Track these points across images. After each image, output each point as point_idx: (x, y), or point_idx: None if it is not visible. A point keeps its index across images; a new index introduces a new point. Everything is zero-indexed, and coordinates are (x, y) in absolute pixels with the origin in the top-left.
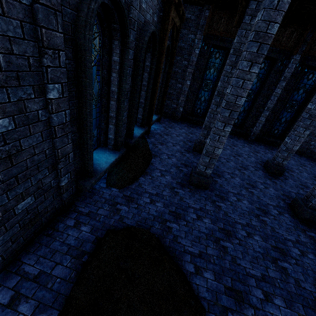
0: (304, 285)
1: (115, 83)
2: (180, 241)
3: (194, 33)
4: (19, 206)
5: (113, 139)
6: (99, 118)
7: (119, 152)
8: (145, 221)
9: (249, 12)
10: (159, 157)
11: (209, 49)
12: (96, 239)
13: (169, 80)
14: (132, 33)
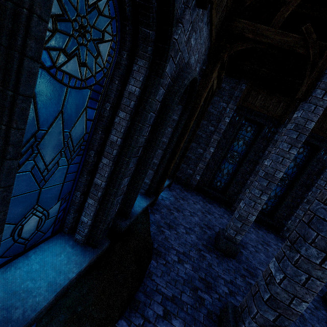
0: None
1: (121, 129)
2: None
3: (226, 102)
4: None
5: (88, 226)
6: (72, 182)
7: (94, 251)
8: None
9: (322, 85)
10: (164, 258)
11: (241, 120)
12: None
13: (191, 142)
14: (170, 63)
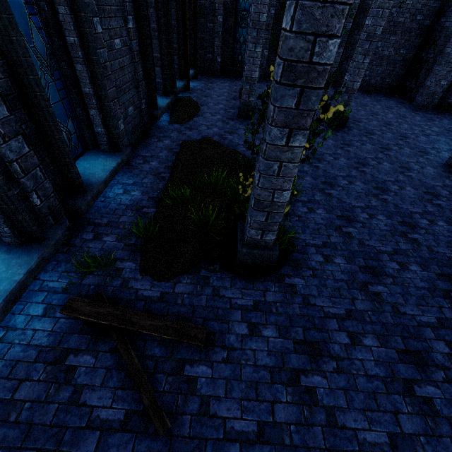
0: (318, 150)
1: (154, 20)
2: (235, 141)
3: None
4: (129, 110)
5: (162, 84)
6: None
7: (170, 97)
8: (207, 136)
9: None
10: (206, 106)
11: None
12: (177, 144)
13: (197, 18)
14: None
